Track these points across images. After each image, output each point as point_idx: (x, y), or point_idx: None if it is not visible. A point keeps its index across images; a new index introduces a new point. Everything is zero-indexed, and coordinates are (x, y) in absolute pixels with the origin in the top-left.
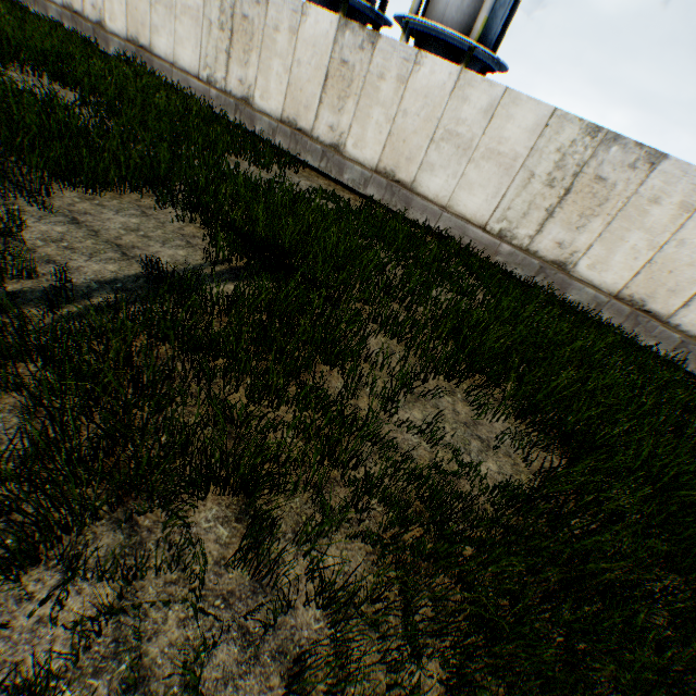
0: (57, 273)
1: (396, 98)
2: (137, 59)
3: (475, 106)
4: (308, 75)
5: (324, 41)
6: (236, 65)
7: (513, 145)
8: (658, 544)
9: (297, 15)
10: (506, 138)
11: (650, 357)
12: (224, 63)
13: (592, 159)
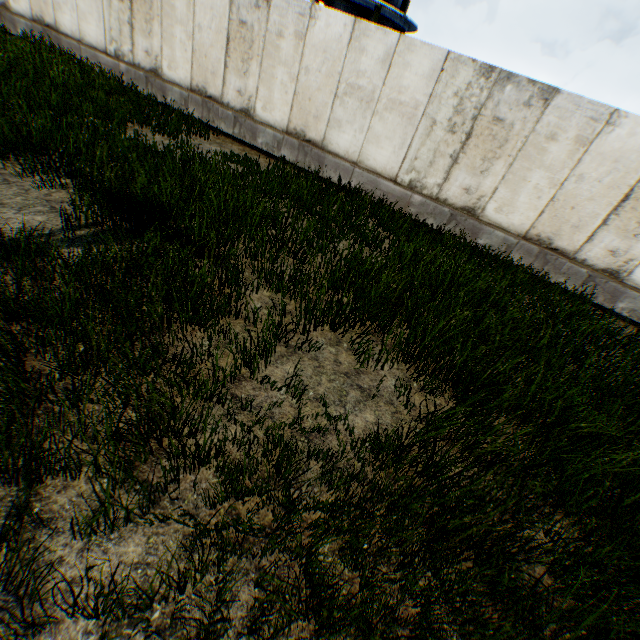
0: None
1: (296, 56)
2: (45, 38)
3: (373, 56)
4: (210, 40)
5: (221, 3)
6: (141, 36)
7: (413, 93)
8: (537, 486)
9: None
10: (405, 87)
11: (557, 292)
12: (129, 35)
13: (489, 101)
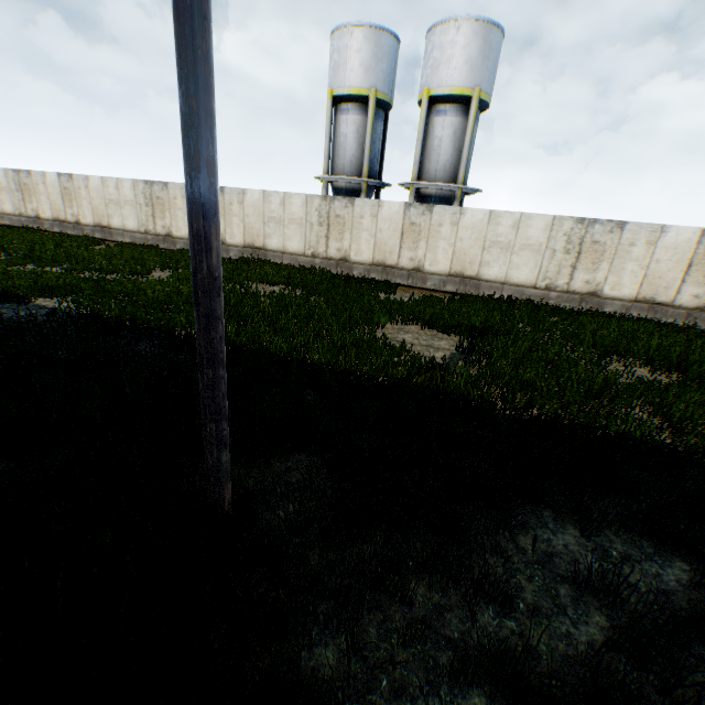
0: (441, 358)
1: (453, 233)
2: (254, 255)
3: (505, 225)
4: (388, 235)
5: (397, 216)
6: (334, 241)
7: (536, 238)
8: None
9: (375, 207)
10: (530, 236)
11: (677, 326)
12: (324, 242)
13: (586, 234)
